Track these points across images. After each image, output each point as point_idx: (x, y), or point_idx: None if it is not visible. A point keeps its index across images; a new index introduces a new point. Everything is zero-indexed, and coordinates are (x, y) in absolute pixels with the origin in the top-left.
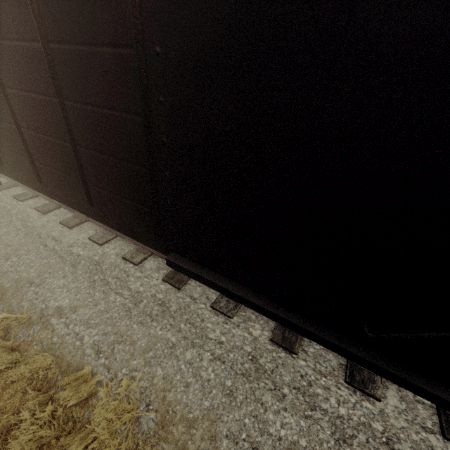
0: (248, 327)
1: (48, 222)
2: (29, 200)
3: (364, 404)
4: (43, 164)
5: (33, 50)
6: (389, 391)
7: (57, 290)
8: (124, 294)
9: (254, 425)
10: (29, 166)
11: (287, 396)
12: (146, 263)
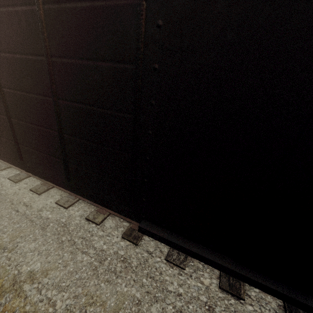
0: (199, 276)
1: (19, 190)
2: (3, 170)
3: None
4: (27, 146)
5: (35, 61)
6: None
7: (28, 253)
8: (89, 253)
9: None
10: (13, 148)
11: None
12: (106, 222)
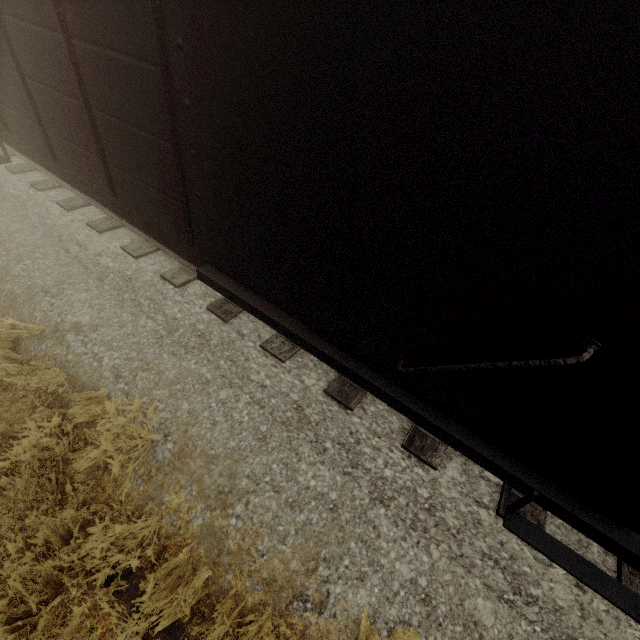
0: (301, 374)
1: (72, 222)
2: (51, 190)
3: (416, 470)
4: (56, 133)
5: None
6: (451, 462)
7: (77, 304)
8: (157, 319)
9: (282, 472)
10: (41, 137)
11: (329, 451)
12: (190, 287)
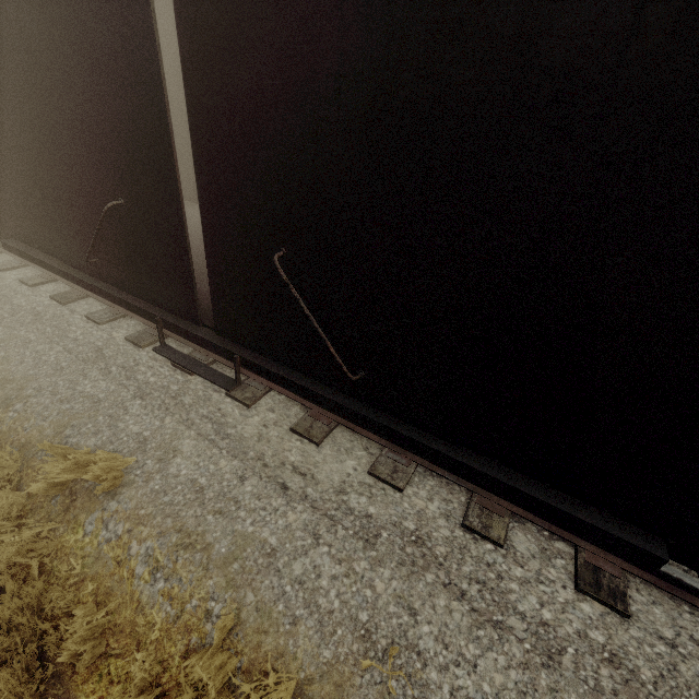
0: (112, 331)
1: None
2: None
3: (175, 376)
4: None
5: None
6: None
7: None
8: (5, 308)
9: (66, 385)
10: None
11: (112, 373)
12: (44, 286)
